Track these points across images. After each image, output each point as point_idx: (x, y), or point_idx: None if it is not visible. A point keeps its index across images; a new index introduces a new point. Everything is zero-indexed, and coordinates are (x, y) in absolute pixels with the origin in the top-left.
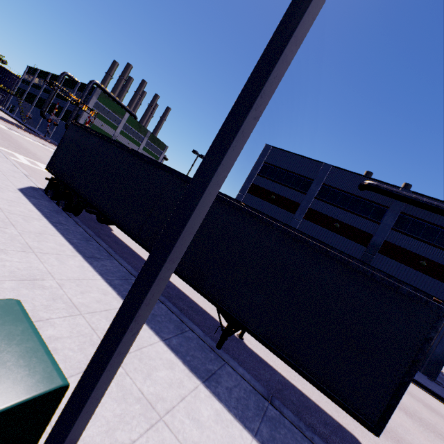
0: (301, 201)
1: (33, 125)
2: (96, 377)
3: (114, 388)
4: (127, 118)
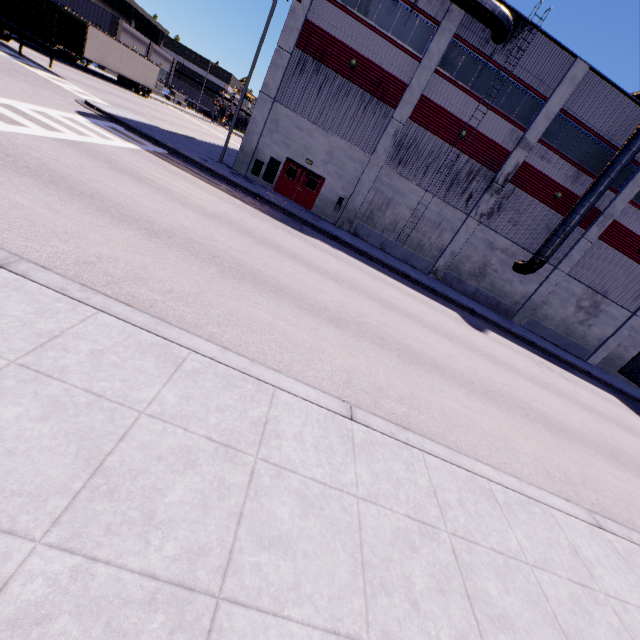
0: None
1: None
2: None
3: None
4: None
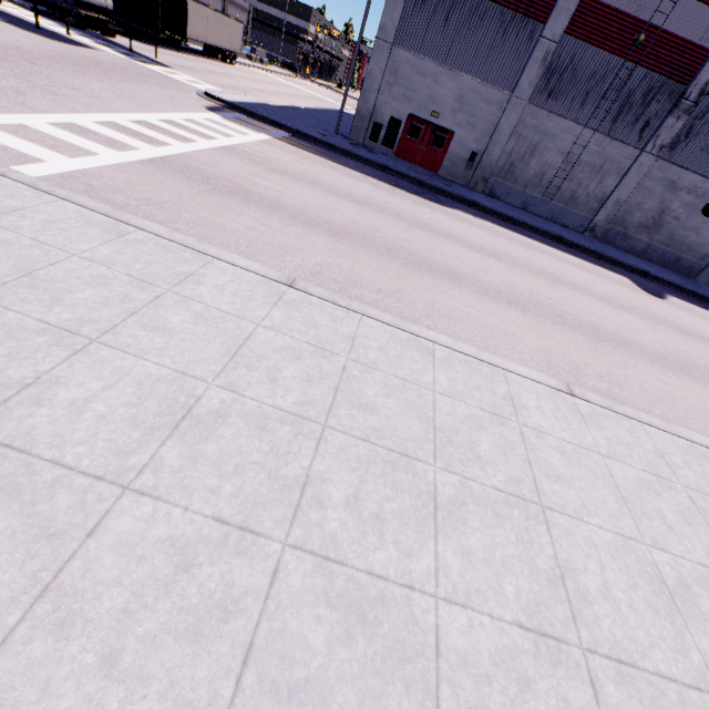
0: None
1: None
2: None
3: None
4: None
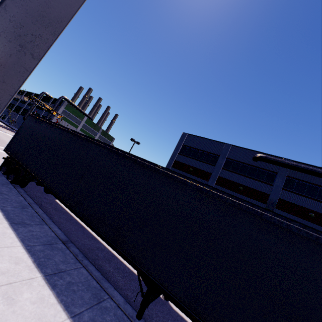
0: (212, 171)
1: (17, 127)
2: None
3: None
4: (85, 120)
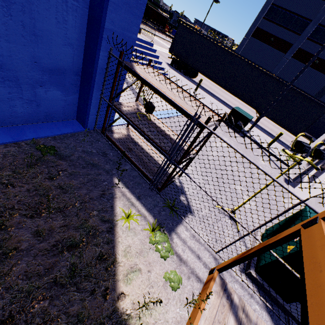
0: (294, 42)
1: None
2: (264, 114)
3: None
4: None
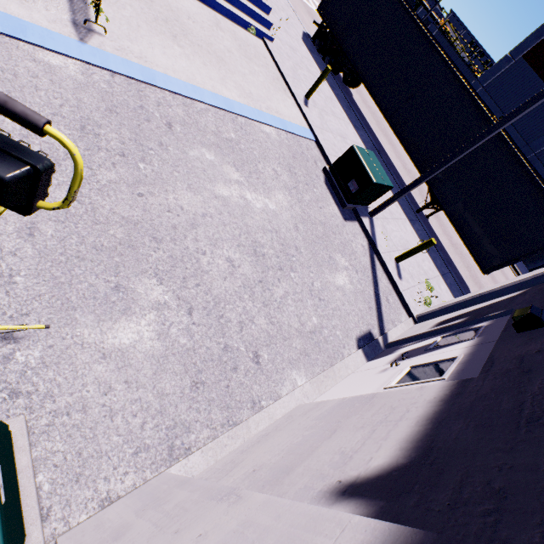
0: None
1: None
2: (414, 186)
3: (380, 201)
4: None
